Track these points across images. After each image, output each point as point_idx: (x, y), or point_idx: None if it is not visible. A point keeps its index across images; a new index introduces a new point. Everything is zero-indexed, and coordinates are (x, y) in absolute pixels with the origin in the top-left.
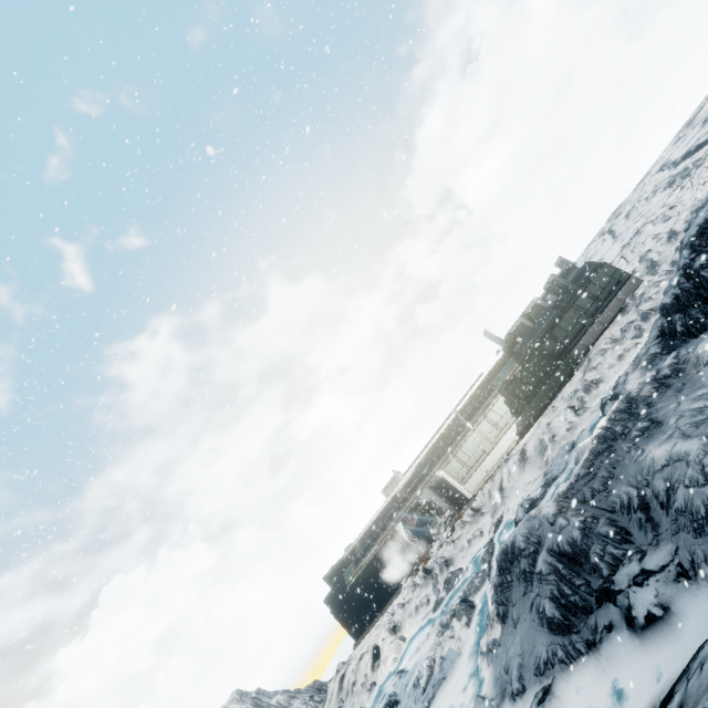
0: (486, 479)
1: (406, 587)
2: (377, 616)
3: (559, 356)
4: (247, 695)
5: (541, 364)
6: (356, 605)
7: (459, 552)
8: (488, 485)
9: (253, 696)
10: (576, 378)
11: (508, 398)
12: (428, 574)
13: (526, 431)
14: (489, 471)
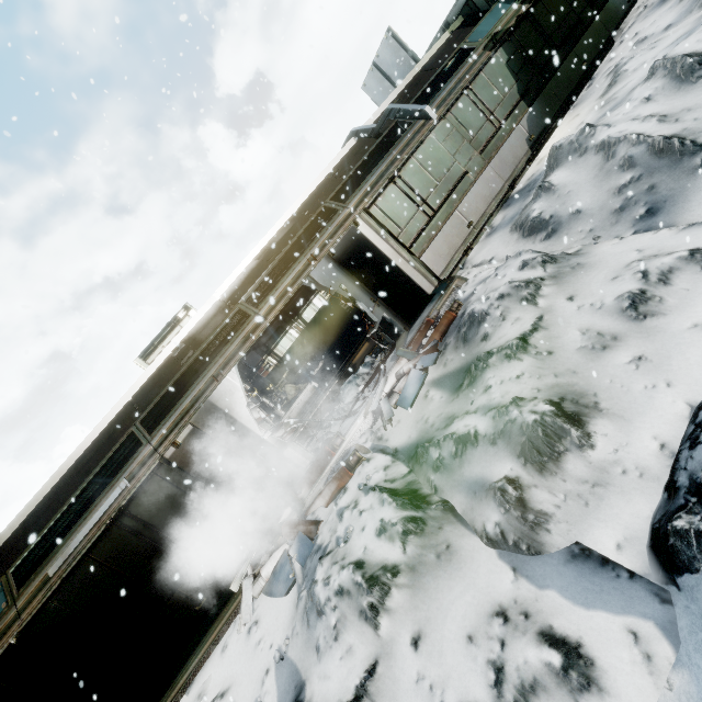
0: (469, 241)
1: (261, 597)
2: None
3: (594, 1)
4: None
5: (568, 5)
6: None
7: (594, 358)
8: (489, 242)
9: None
10: (649, 21)
11: (514, 58)
12: (424, 506)
13: (543, 139)
14: (476, 223)
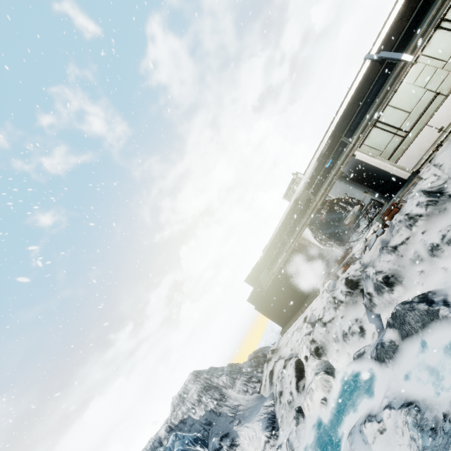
0: (439, 141)
1: (324, 291)
2: (298, 313)
3: None
4: (200, 375)
5: None
6: (276, 303)
7: (411, 265)
8: (447, 148)
9: (205, 377)
10: None
11: None
12: (354, 289)
13: None
14: (447, 127)
